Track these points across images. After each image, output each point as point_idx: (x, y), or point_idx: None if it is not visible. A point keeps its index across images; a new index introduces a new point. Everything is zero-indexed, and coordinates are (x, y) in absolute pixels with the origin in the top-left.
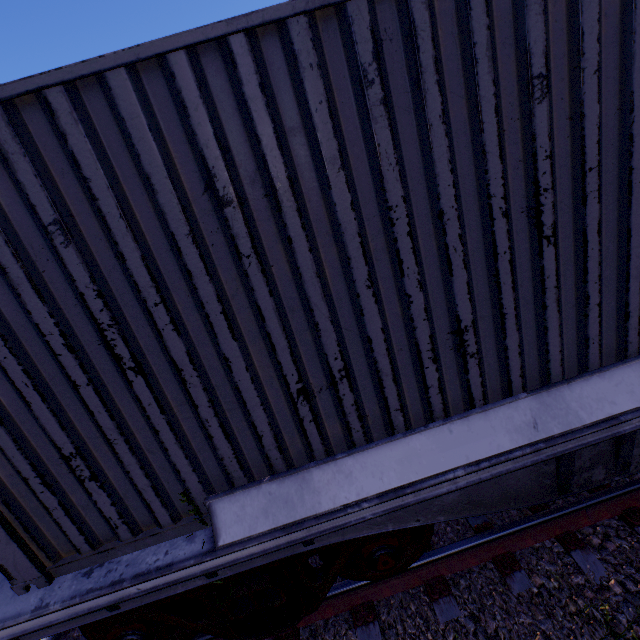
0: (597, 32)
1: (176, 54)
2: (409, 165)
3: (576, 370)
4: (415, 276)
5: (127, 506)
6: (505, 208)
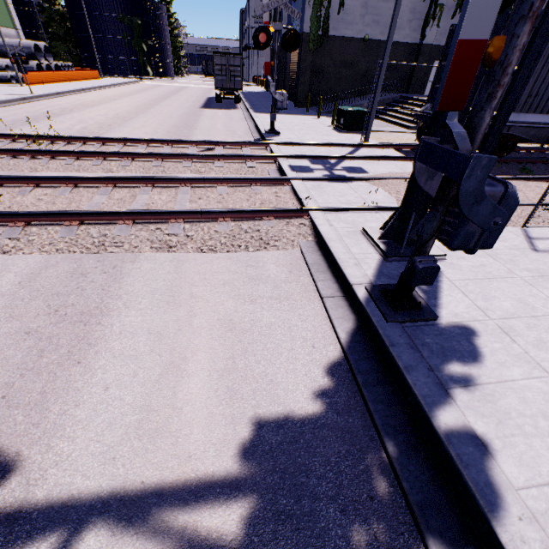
0: None
1: None
2: None
3: None
4: None
5: None
6: None
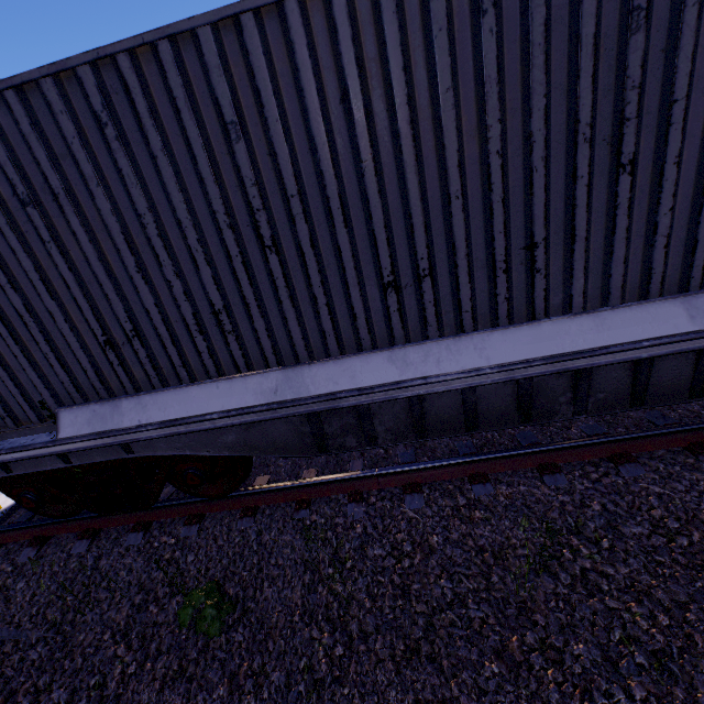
0: (272, 90)
1: None
2: (151, 184)
3: (325, 356)
4: (171, 267)
5: (10, 406)
6: (229, 222)
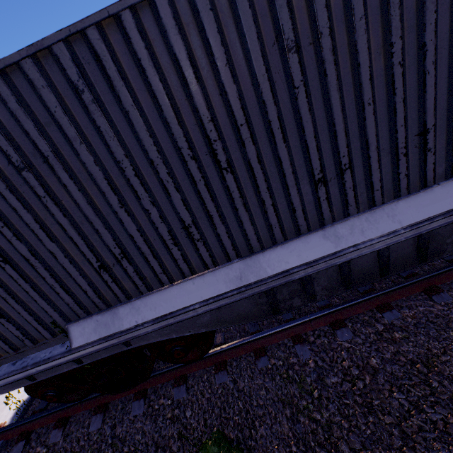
0: (220, 39)
1: None
2: (125, 135)
3: (271, 243)
4: (148, 199)
5: (27, 330)
6: (192, 154)
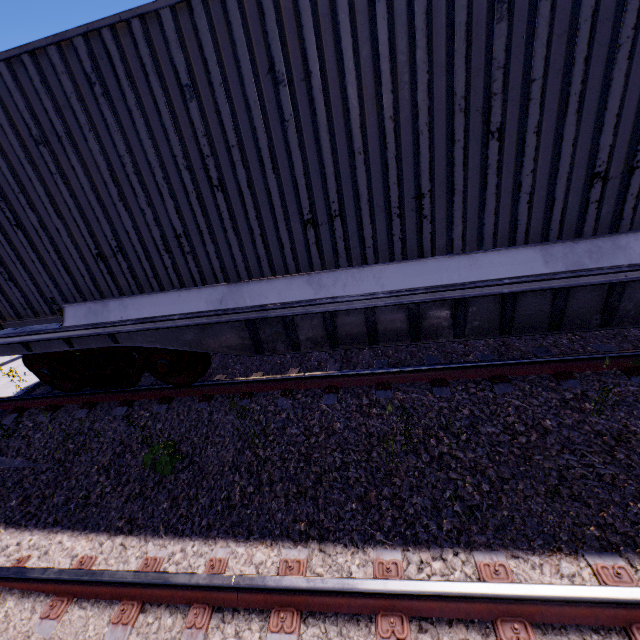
0: (216, 60)
1: (1, 64)
2: (129, 132)
3: (261, 277)
4: (144, 199)
5: (31, 300)
6: (186, 165)
